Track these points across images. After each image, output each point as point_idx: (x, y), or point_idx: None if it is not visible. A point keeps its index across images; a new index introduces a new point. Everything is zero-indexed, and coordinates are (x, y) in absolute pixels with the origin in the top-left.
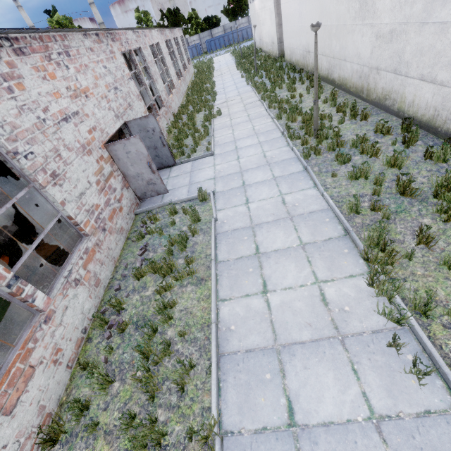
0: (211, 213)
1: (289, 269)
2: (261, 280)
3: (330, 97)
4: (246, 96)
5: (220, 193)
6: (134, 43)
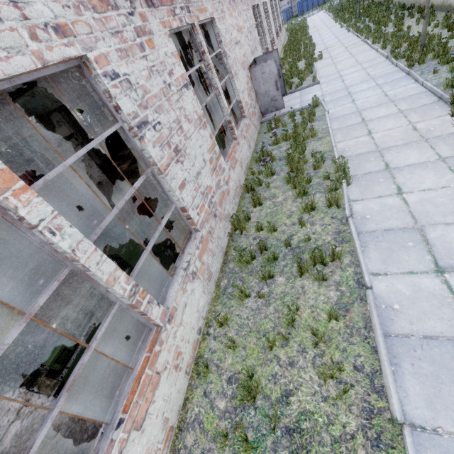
0: (322, 112)
1: (389, 123)
2: (366, 130)
3: (443, 21)
4: (347, 40)
5: (328, 101)
6: None
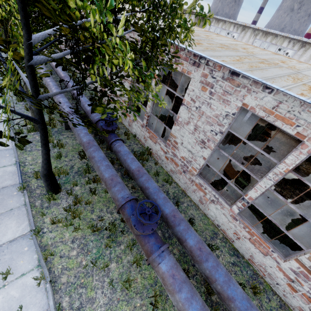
0: None
1: None
2: None
3: None
4: None
5: None
6: None
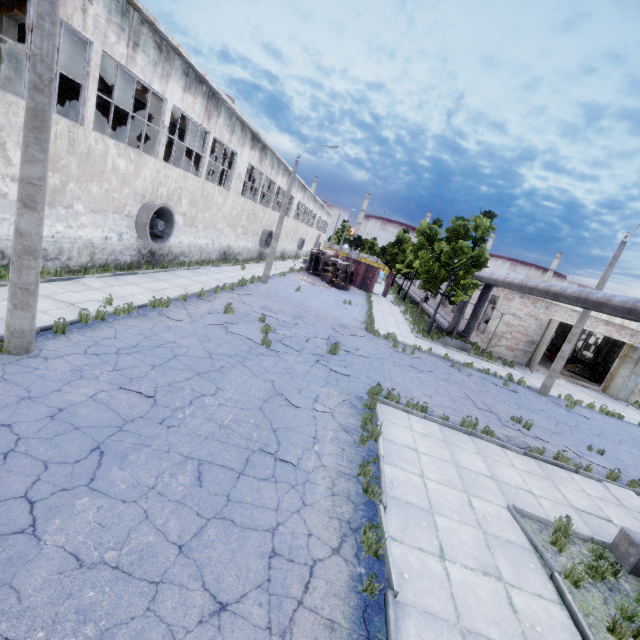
0: None
1: None
2: None
3: None
4: None
5: None
6: None
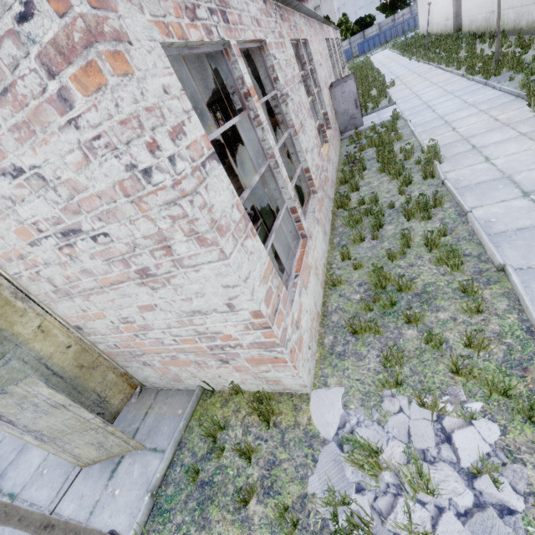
0: (404, 123)
1: (471, 120)
2: (450, 128)
3: (515, 41)
4: (419, 69)
5: (408, 115)
6: (327, 34)
